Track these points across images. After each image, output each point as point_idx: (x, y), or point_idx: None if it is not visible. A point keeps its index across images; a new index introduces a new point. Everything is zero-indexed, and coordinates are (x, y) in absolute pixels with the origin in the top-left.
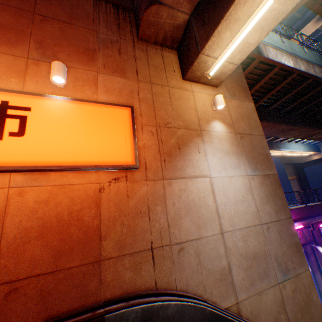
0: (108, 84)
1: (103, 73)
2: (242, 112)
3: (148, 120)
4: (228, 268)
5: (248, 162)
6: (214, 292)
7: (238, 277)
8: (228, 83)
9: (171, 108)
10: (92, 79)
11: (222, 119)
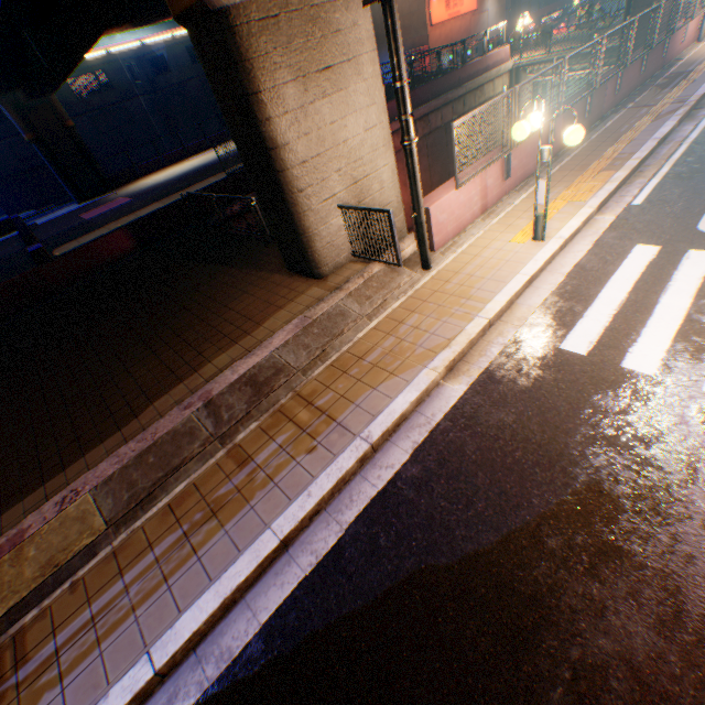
0: None
1: None
2: None
3: None
4: None
5: (497, 2)
6: None
7: None
8: None
9: None
10: None
11: None
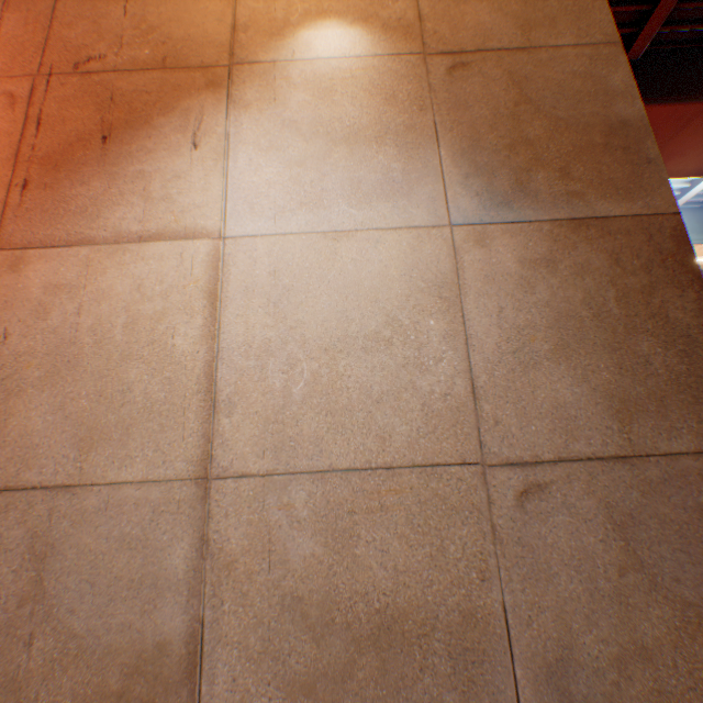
0: None
1: None
2: None
3: (15, 62)
4: (185, 657)
5: (475, 169)
6: None
7: None
8: None
9: (124, 10)
10: None
11: (364, 11)
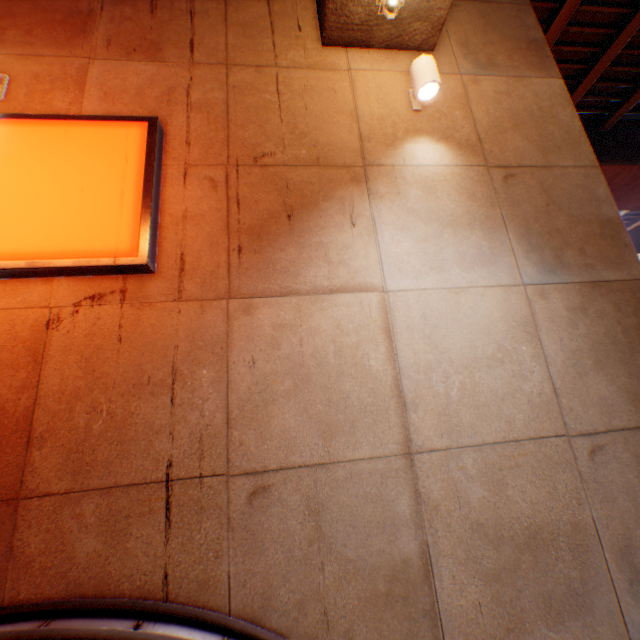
0: (112, 80)
1: (105, 59)
2: (518, 109)
3: (207, 153)
4: (420, 566)
5: (530, 247)
6: (361, 633)
7: (460, 601)
8: (474, 36)
9: (279, 118)
10: (76, 74)
11: (443, 132)
